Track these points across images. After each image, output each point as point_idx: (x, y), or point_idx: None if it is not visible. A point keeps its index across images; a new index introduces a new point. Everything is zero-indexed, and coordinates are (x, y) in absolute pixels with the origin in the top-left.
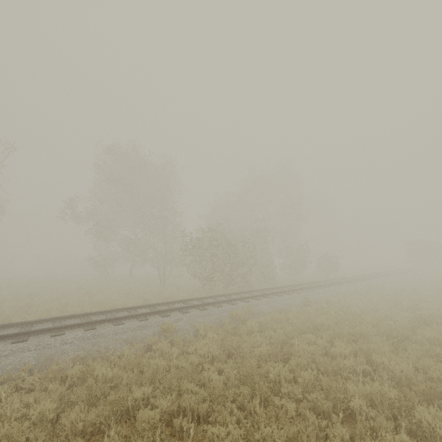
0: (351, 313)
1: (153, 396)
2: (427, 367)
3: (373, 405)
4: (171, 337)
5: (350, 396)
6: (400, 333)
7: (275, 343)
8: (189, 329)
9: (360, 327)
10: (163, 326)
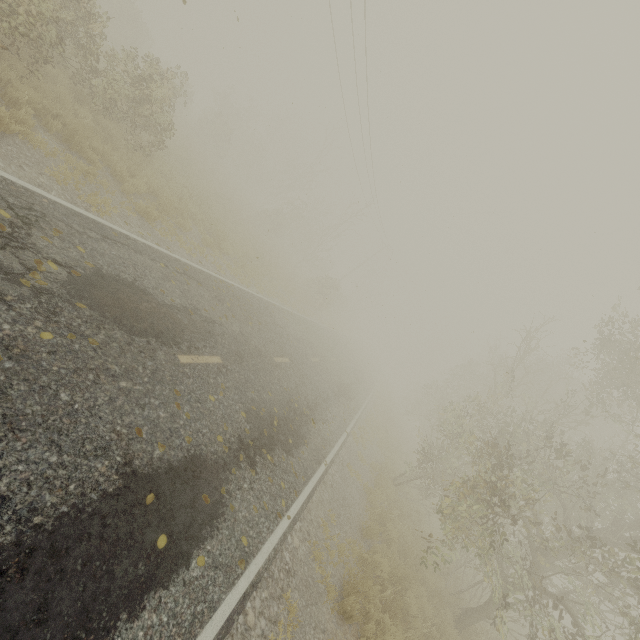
0: None
1: None
2: None
3: None
4: None
5: None
6: None
7: None
8: None
9: None
10: None
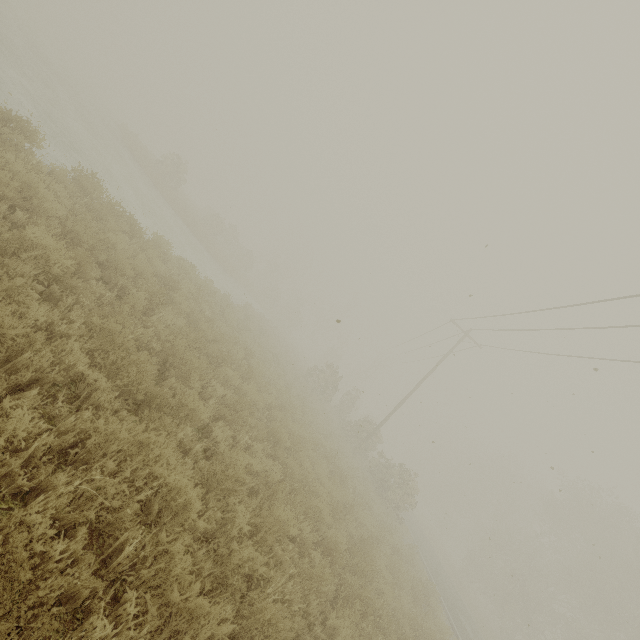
0: None
1: None
2: None
3: None
4: None
5: None
6: None
7: None
8: None
9: None
10: None
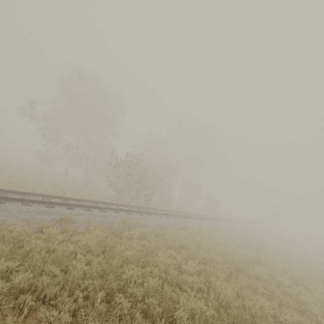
0: (211, 242)
1: (18, 270)
2: (246, 296)
3: (193, 317)
4: (65, 226)
5: (177, 307)
6: (238, 265)
7: (142, 251)
8: (83, 223)
9: (211, 254)
10: (61, 215)
